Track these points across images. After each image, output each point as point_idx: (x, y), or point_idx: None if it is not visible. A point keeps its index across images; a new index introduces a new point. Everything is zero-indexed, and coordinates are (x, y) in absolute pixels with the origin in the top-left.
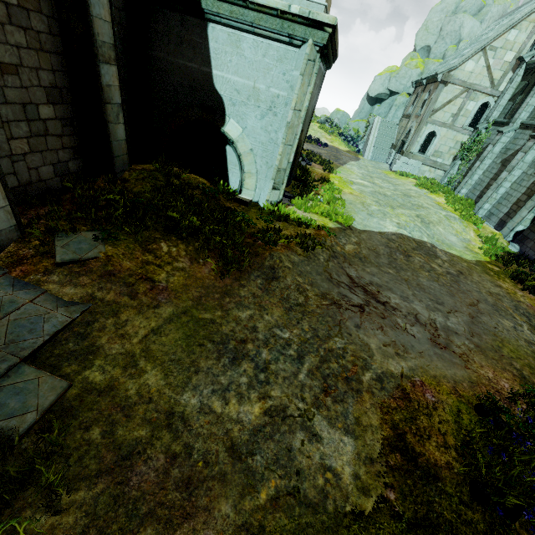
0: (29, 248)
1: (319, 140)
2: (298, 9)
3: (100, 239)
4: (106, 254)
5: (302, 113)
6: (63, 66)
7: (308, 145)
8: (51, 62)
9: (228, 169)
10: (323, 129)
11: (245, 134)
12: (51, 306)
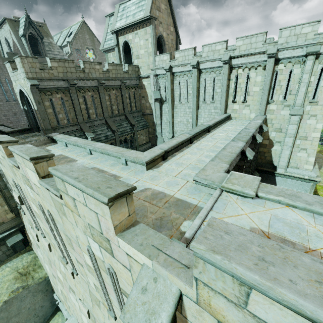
0: None
1: None
2: (307, 178)
3: None
4: None
5: None
6: None
7: None
8: None
9: None
10: None
11: None
12: None
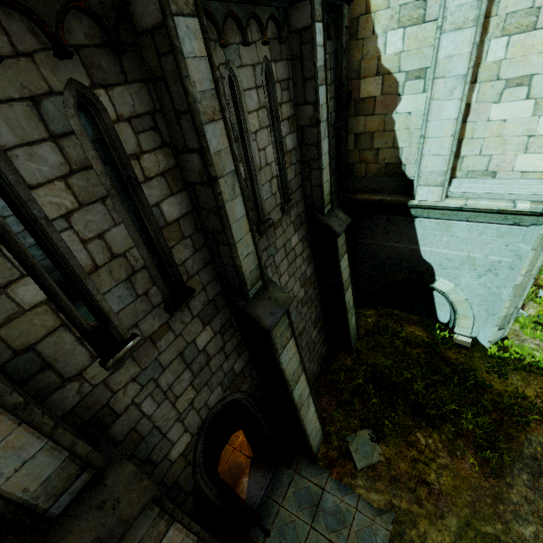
0: (333, 450)
1: None
2: (527, 207)
3: (376, 441)
4: (385, 456)
5: (532, 272)
6: (318, 299)
7: None
8: (314, 304)
9: (436, 307)
10: None
11: (458, 288)
12: (370, 514)
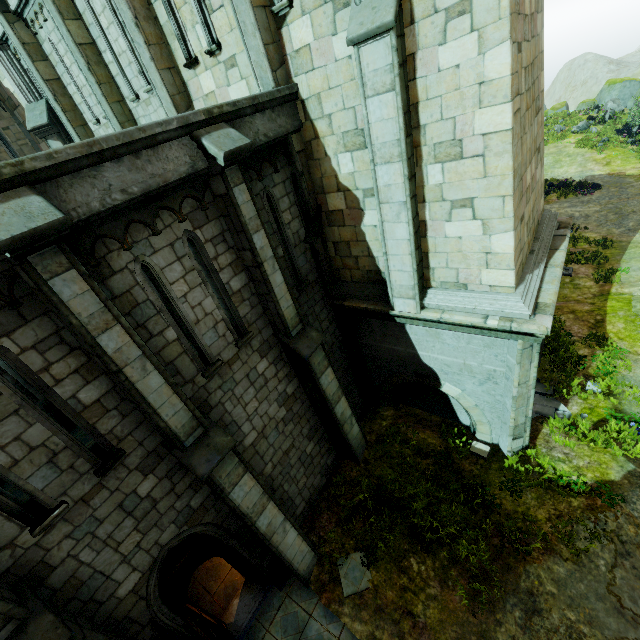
0: (325, 573)
1: (581, 183)
2: (495, 325)
3: (366, 566)
4: (373, 583)
5: (529, 383)
6: (312, 411)
7: (562, 203)
8: (306, 417)
9: (454, 409)
10: (586, 145)
11: (465, 394)
12: None
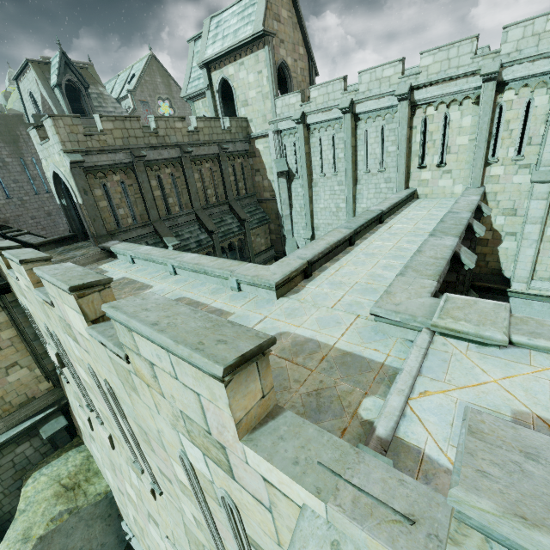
0: None
1: None
2: None
3: None
4: None
5: None
6: None
7: None
8: None
9: None
10: None
11: None
12: None
